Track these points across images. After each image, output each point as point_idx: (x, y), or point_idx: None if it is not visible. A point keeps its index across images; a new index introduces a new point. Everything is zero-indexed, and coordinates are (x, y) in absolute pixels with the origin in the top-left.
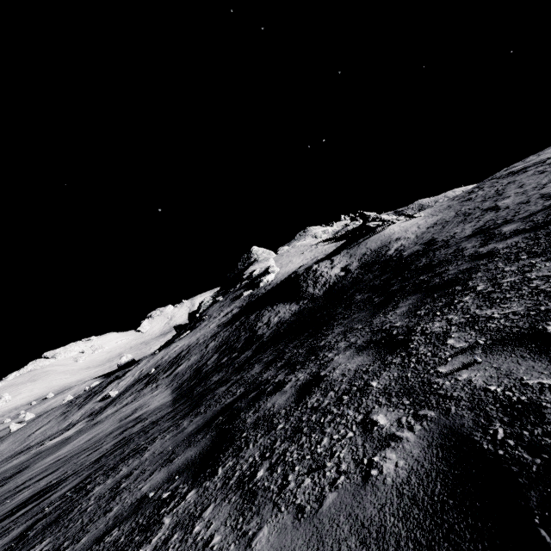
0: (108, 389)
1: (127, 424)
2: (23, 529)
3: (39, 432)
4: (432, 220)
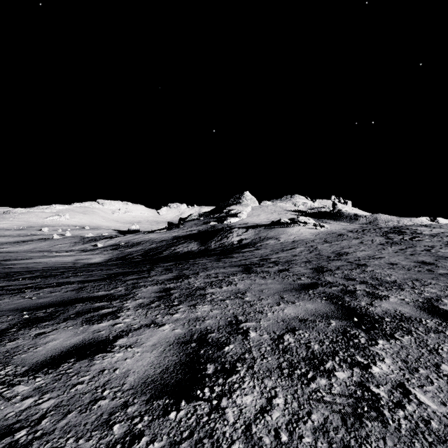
0: (101, 241)
1: (71, 263)
2: None
3: (59, 246)
4: (305, 237)
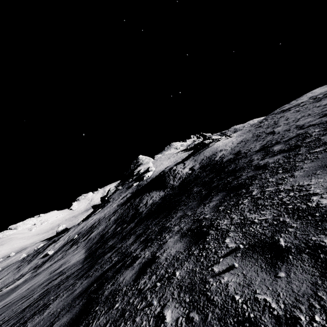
0: (48, 249)
1: (53, 277)
2: None
3: (0, 281)
4: (240, 139)
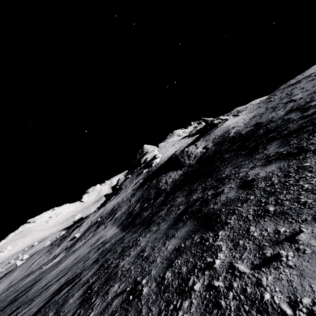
0: (73, 233)
1: (98, 246)
2: (83, 291)
3: (36, 263)
4: (251, 115)
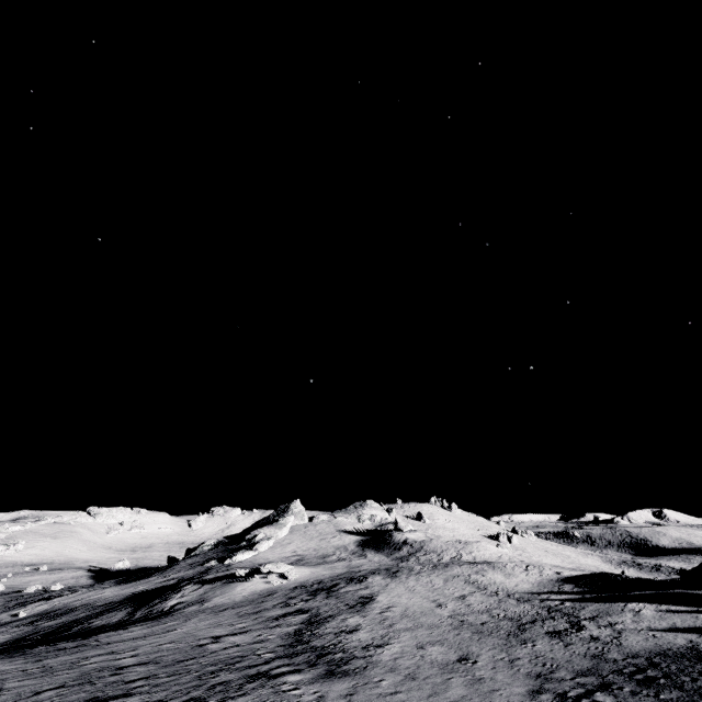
0: (30, 607)
1: None
2: None
3: None
4: (232, 600)
